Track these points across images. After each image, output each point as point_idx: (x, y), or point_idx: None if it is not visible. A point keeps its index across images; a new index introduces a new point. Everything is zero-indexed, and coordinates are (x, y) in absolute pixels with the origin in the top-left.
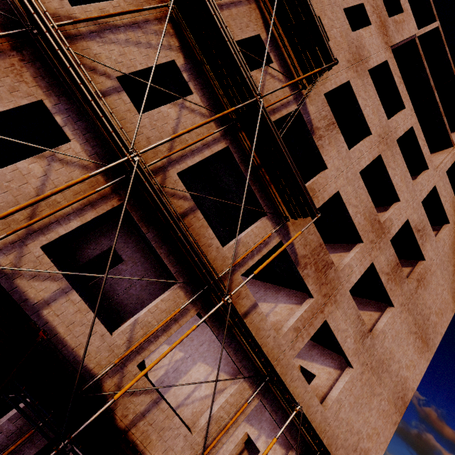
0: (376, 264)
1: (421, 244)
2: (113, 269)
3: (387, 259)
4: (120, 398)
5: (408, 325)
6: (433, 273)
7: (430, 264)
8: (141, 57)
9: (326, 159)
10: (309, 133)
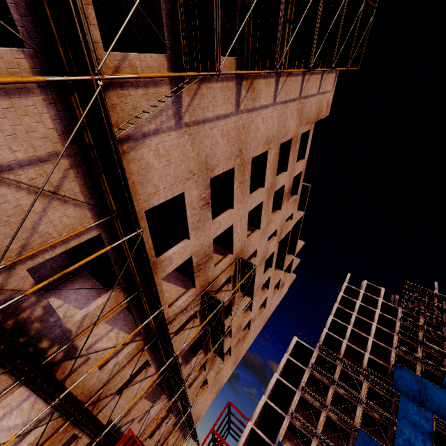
0: (232, 344)
1: (251, 325)
2: None
3: (237, 339)
4: None
5: (233, 360)
6: (250, 334)
7: (251, 331)
8: (185, 317)
9: (233, 313)
10: (231, 305)
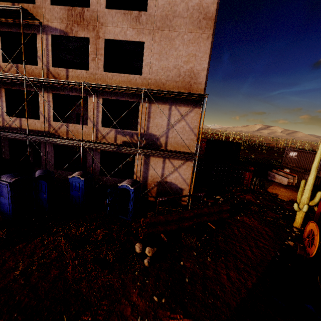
0: None
1: None
2: (84, 120)
3: None
4: (58, 131)
5: None
6: None
7: None
8: None
9: None
10: None
